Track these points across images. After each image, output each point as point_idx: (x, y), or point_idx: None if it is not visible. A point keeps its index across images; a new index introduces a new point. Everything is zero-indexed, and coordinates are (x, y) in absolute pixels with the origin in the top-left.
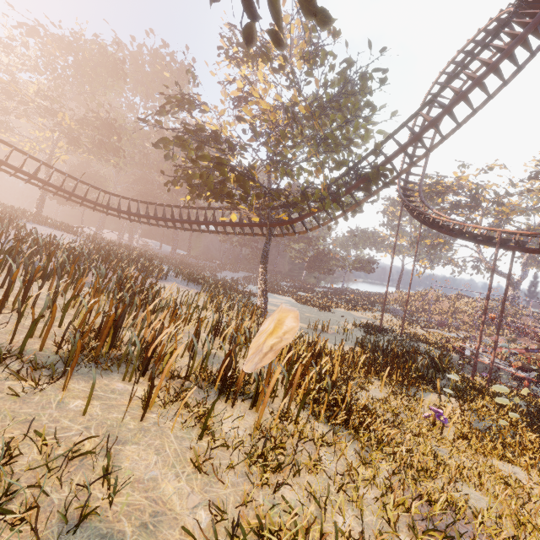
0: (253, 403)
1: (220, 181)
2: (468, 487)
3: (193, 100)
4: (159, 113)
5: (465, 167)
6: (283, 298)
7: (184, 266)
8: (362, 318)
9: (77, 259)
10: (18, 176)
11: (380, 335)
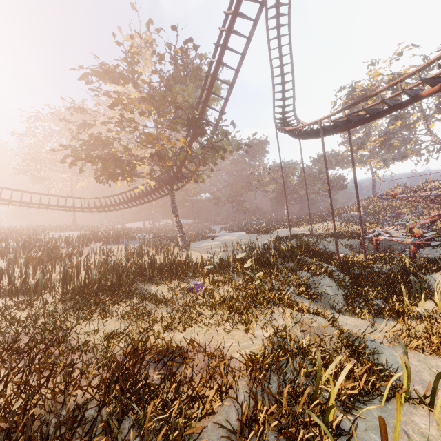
0: (12, 297)
1: (103, 168)
2: (126, 324)
3: (85, 123)
4: (70, 140)
5: (374, 64)
6: (239, 233)
7: (172, 231)
8: (300, 231)
9: (9, 244)
10: (34, 207)
11: (289, 241)
